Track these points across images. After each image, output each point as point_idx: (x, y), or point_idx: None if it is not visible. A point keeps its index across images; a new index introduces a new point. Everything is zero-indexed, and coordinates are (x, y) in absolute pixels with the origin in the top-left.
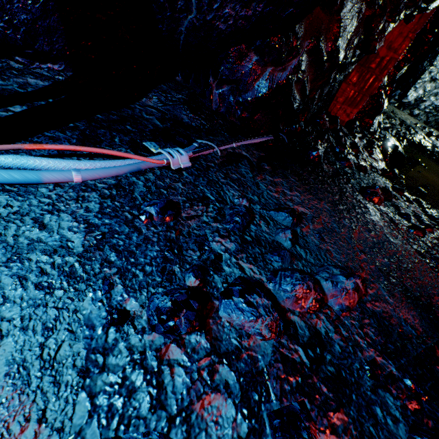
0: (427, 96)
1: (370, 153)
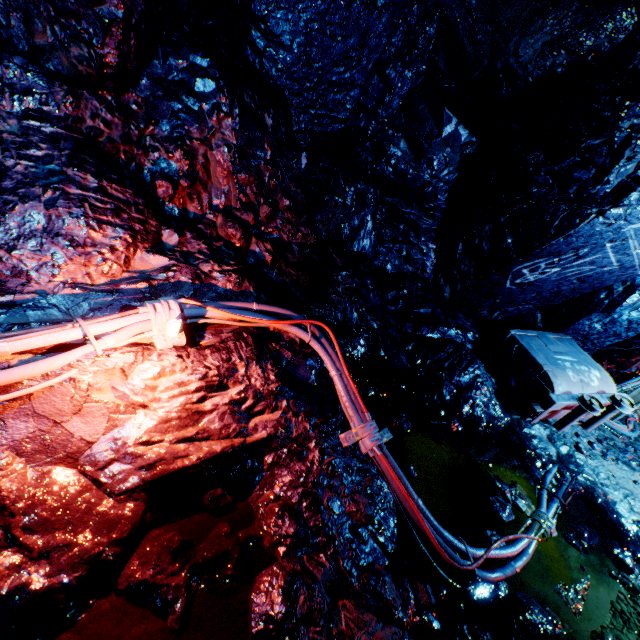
0: None
1: None
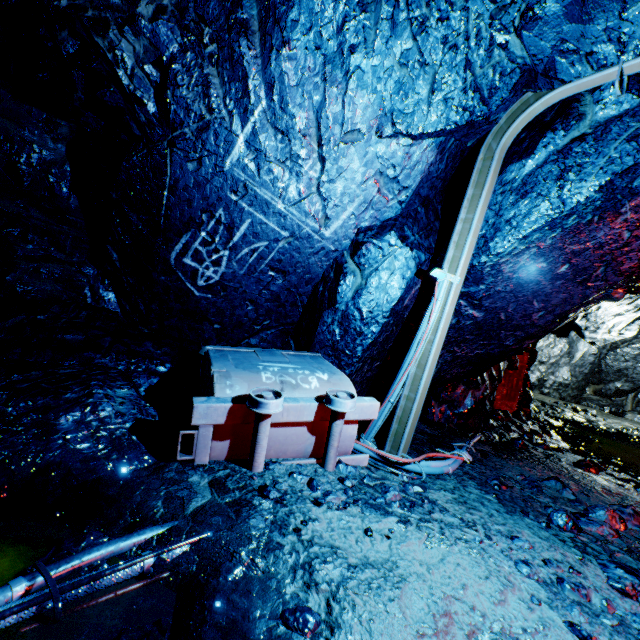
0: (545, 375)
1: (550, 435)
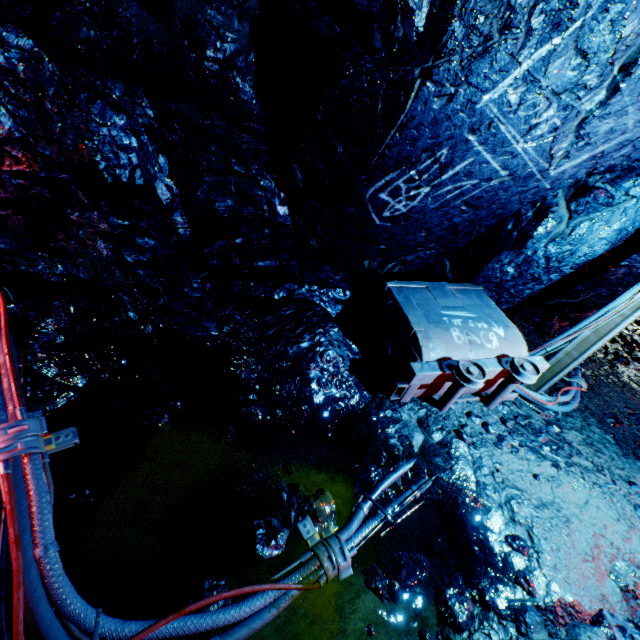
0: None
1: None
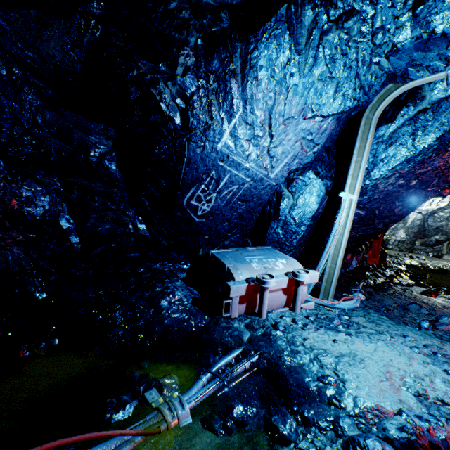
0: (389, 237)
1: (401, 277)
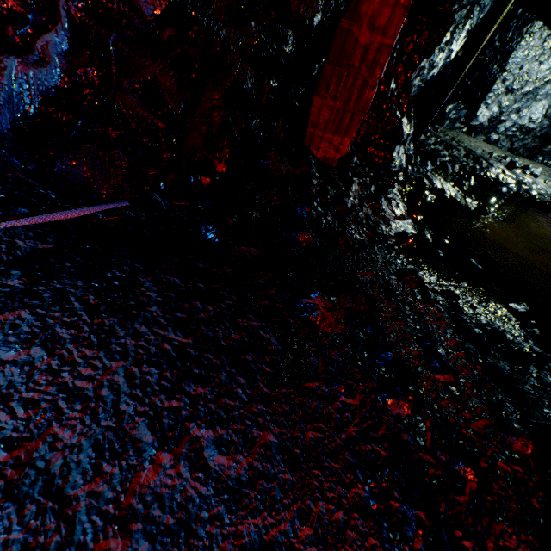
0: (506, 114)
1: (376, 208)
